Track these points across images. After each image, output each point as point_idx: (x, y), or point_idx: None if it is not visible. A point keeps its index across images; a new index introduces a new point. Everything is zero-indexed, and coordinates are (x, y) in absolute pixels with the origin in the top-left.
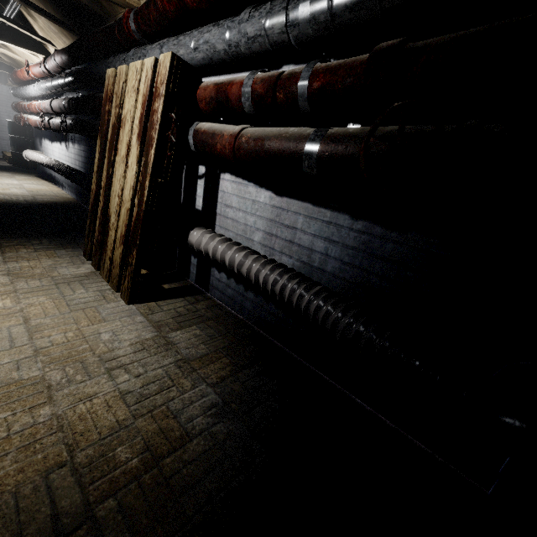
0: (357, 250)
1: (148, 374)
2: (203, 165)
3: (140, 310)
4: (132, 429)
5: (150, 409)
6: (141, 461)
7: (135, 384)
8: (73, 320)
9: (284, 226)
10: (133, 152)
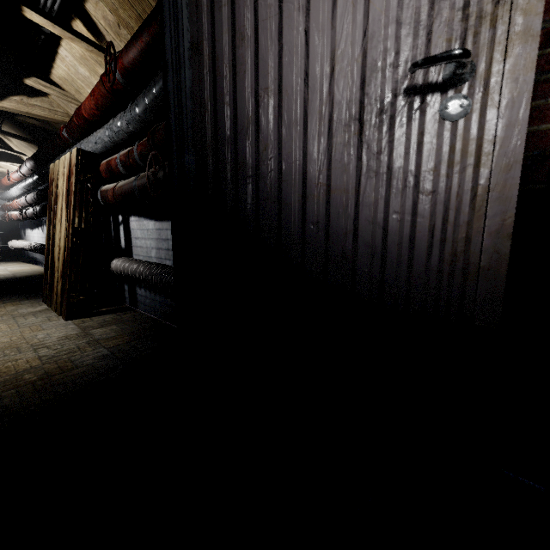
0: None
1: (64, 348)
2: (120, 215)
3: (75, 323)
4: (40, 368)
5: (56, 360)
6: (39, 378)
7: (51, 353)
8: (19, 332)
9: (163, 240)
10: (64, 213)
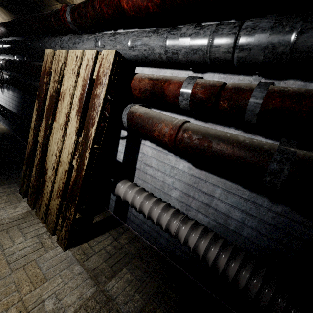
0: (274, 227)
1: None
2: (125, 130)
3: (76, 257)
4: None
5: None
6: None
7: None
8: (14, 287)
9: (201, 191)
10: (72, 124)
